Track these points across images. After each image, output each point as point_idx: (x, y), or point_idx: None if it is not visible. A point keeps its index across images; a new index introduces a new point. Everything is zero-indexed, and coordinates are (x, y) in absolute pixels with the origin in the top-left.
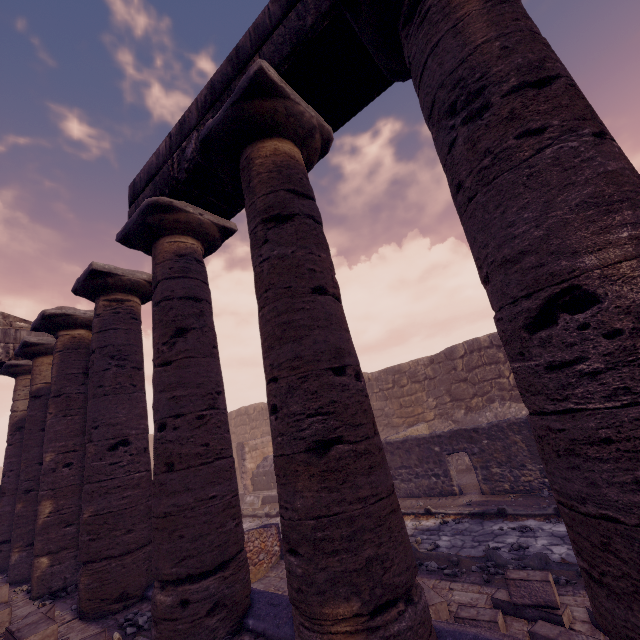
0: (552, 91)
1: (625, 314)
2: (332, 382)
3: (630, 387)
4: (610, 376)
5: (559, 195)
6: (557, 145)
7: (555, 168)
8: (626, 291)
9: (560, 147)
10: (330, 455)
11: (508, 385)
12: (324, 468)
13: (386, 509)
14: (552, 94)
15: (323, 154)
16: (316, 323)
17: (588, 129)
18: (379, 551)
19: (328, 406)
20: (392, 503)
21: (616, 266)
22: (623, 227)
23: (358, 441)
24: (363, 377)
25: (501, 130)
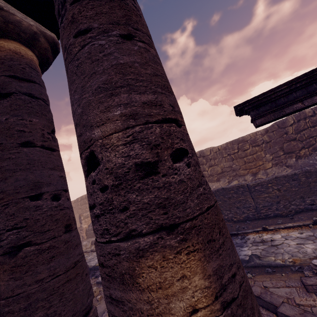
0: (98, 1)
1: (110, 174)
2: (27, 206)
3: (108, 229)
4: (102, 220)
5: (88, 81)
6: (91, 42)
7: (88, 60)
8: (112, 156)
9: (93, 44)
10: (18, 255)
11: (207, 174)
12: (13, 265)
13: (61, 281)
14: (98, 3)
15: (56, 52)
16: (19, 167)
17: (116, 31)
18: (48, 311)
19: (22, 222)
20: (69, 275)
21: (110, 137)
22: (118, 107)
23: (43, 242)
24: (64, 196)
25: (68, 30)
